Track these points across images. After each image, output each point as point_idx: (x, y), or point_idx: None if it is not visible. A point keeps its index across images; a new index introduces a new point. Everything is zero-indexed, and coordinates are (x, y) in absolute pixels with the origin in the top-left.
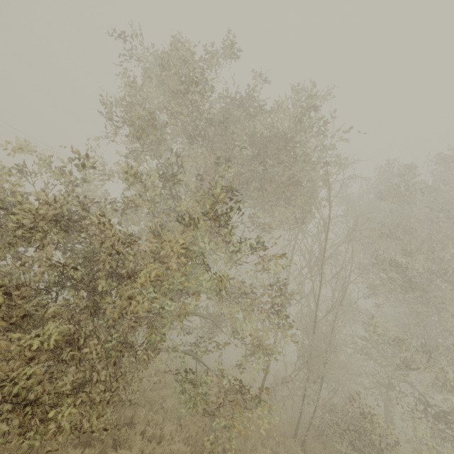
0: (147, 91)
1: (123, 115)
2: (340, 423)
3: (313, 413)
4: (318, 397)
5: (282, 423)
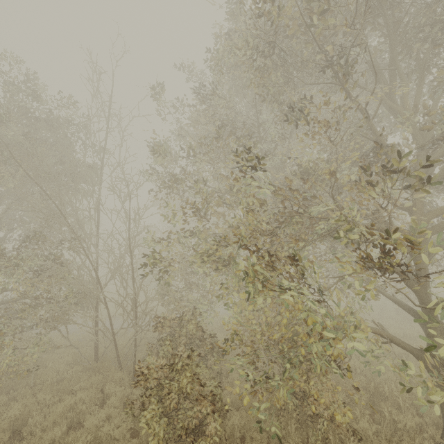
0: None
1: None
2: (161, 338)
3: (134, 339)
4: (135, 322)
5: (109, 357)
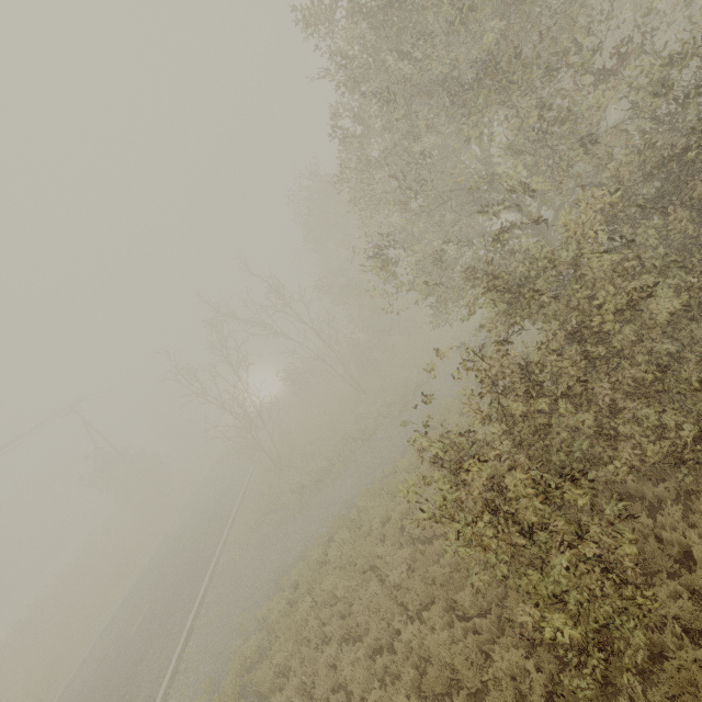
0: (431, 34)
1: (388, 118)
2: None
3: None
4: None
5: None
